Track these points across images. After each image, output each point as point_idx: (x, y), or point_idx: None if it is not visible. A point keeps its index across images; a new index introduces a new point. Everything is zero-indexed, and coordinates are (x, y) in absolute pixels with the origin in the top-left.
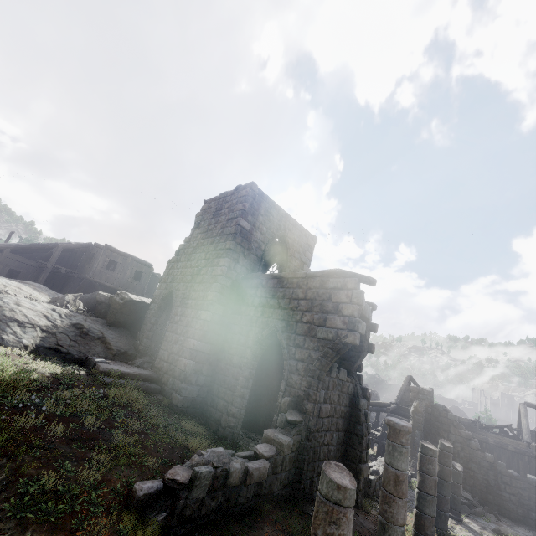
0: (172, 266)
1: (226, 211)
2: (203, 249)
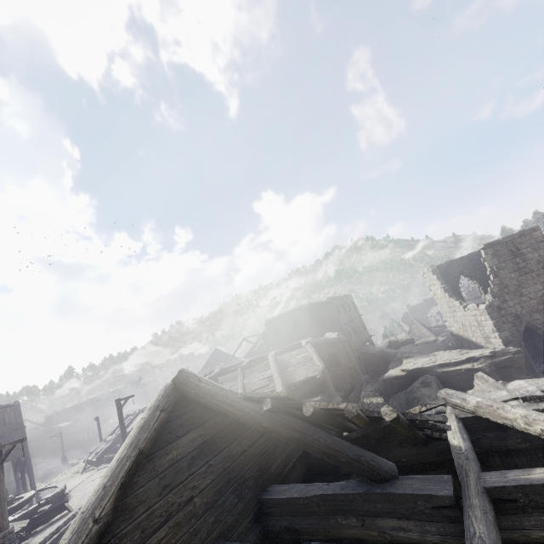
0: (499, 308)
1: (529, 250)
2: (532, 283)
